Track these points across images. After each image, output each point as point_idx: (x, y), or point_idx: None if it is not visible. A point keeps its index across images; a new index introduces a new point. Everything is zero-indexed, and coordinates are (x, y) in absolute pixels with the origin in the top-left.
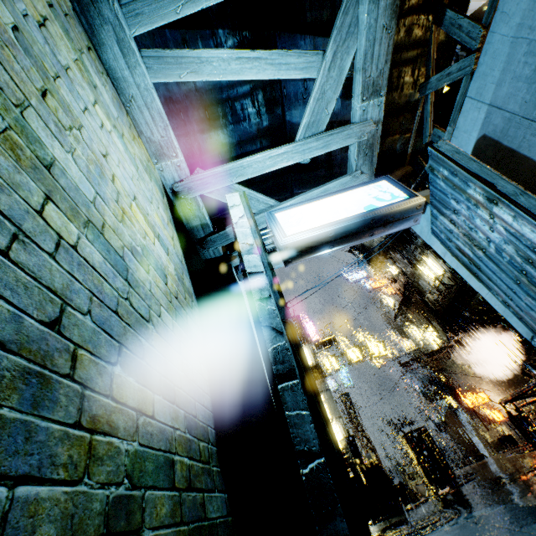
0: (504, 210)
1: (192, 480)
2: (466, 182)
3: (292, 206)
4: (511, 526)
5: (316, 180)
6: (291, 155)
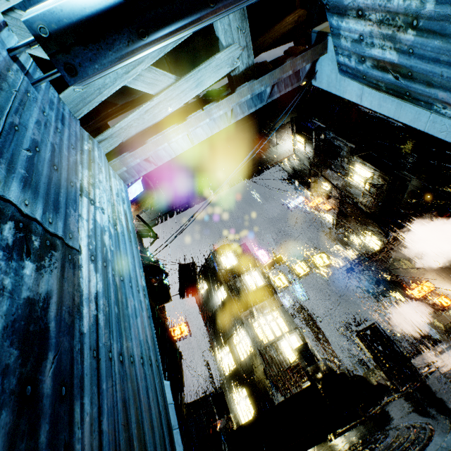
0: None
1: None
2: None
3: None
4: None
5: (196, 56)
6: None
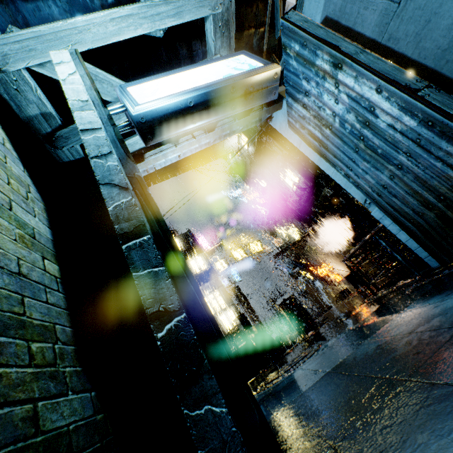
0: (348, 73)
1: (0, 393)
2: (314, 51)
3: (147, 79)
4: (359, 340)
5: None
6: (139, 20)
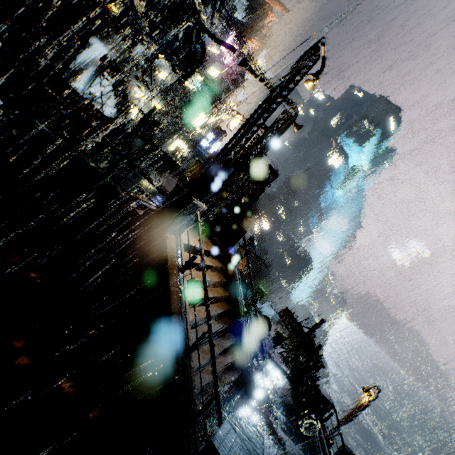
0: None
1: None
2: None
3: None
4: None
5: None
6: None
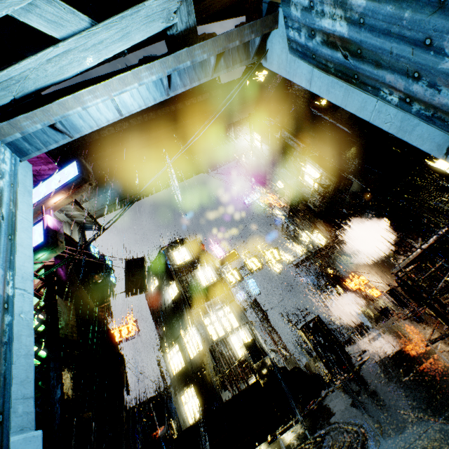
0: None
1: None
2: None
3: None
4: None
5: None
6: None
